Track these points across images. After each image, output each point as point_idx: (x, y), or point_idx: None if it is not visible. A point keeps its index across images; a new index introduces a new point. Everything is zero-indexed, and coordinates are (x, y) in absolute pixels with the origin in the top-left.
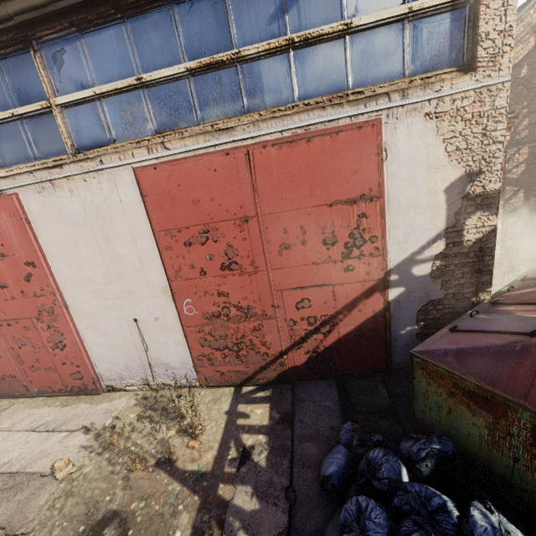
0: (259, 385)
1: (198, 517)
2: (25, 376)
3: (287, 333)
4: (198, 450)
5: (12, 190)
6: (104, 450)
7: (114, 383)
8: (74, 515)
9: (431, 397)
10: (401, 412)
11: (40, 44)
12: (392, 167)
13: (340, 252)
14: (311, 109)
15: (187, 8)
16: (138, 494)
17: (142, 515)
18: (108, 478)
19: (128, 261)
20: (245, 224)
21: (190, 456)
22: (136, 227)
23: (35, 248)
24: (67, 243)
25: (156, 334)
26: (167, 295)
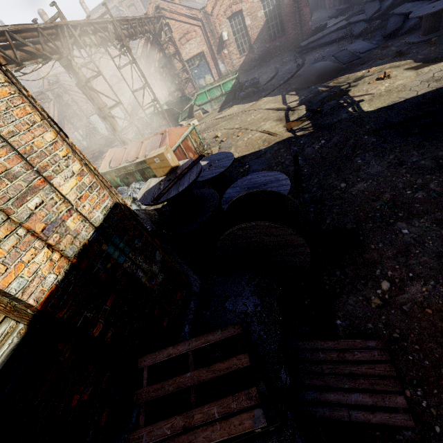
0: None
1: None
2: None
3: None
4: None
5: None
6: None
7: None
8: None
9: None
10: None
11: None
12: None
13: None
14: None
15: None
16: None
17: None
18: None
19: None
20: None
21: None
22: None
23: None
24: None
25: None
26: None
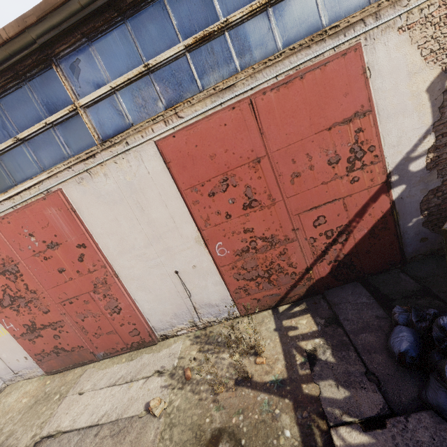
0: (292, 302)
1: (298, 415)
2: (91, 344)
3: (309, 251)
4: (267, 364)
5: (56, 187)
6: (183, 385)
7: (166, 331)
8: (185, 440)
9: None
10: (434, 290)
11: (59, 59)
12: (377, 83)
13: (344, 168)
14: (298, 51)
15: None
16: (233, 410)
17: (246, 426)
18: (199, 405)
19: (162, 223)
20: (258, 164)
21: (262, 371)
22: (165, 191)
23: (83, 231)
24: (108, 220)
25: (195, 280)
26: (200, 243)
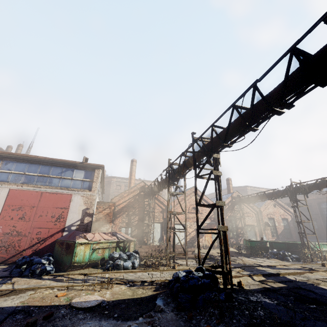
0: (8, 264)
1: None
2: None
3: (29, 242)
4: None
5: None
6: None
7: None
8: None
9: (56, 249)
10: None
11: (5, 160)
12: (73, 203)
13: (55, 219)
14: (60, 189)
15: (43, 166)
16: None
17: None
18: None
19: None
20: (33, 208)
21: None
22: None
23: None
24: None
25: None
26: None
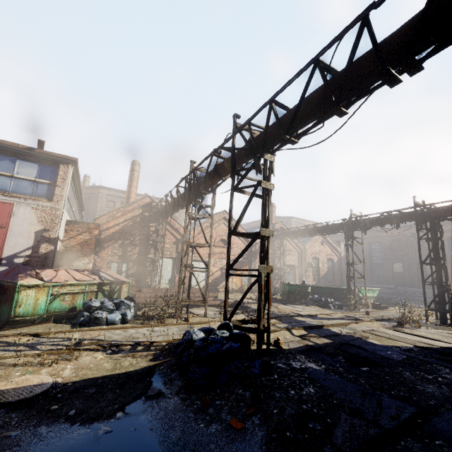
0: None
1: None
2: None
3: None
4: None
5: None
6: None
7: None
8: None
9: None
10: None
11: None
12: (15, 219)
13: None
14: None
15: None
16: None
17: None
18: None
19: None
20: None
21: None
22: None
23: None
24: None
25: None
26: None
